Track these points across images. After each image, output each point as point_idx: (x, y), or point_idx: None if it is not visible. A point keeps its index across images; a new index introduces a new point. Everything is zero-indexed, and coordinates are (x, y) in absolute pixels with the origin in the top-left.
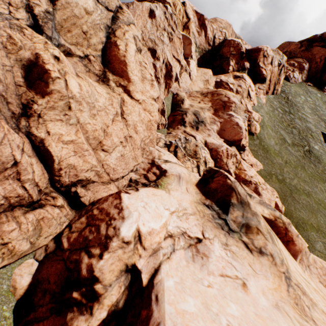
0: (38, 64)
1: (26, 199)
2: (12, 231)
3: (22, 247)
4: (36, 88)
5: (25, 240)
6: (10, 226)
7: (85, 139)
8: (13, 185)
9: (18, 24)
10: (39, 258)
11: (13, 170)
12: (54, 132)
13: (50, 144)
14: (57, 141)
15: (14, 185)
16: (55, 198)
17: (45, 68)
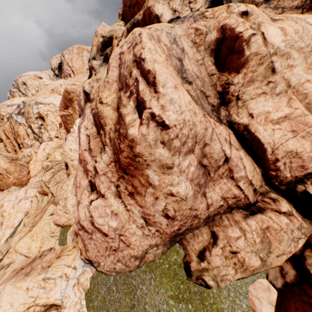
0: (225, 37)
1: (241, 201)
2: (237, 239)
3: (251, 261)
4: (228, 67)
5: (253, 254)
6: (234, 232)
7: (304, 108)
8: (227, 184)
9: (199, 13)
10: (275, 283)
11: (224, 167)
12: (257, 112)
13: (256, 129)
14: (263, 123)
15: (227, 184)
16: (275, 200)
17: (233, 35)
